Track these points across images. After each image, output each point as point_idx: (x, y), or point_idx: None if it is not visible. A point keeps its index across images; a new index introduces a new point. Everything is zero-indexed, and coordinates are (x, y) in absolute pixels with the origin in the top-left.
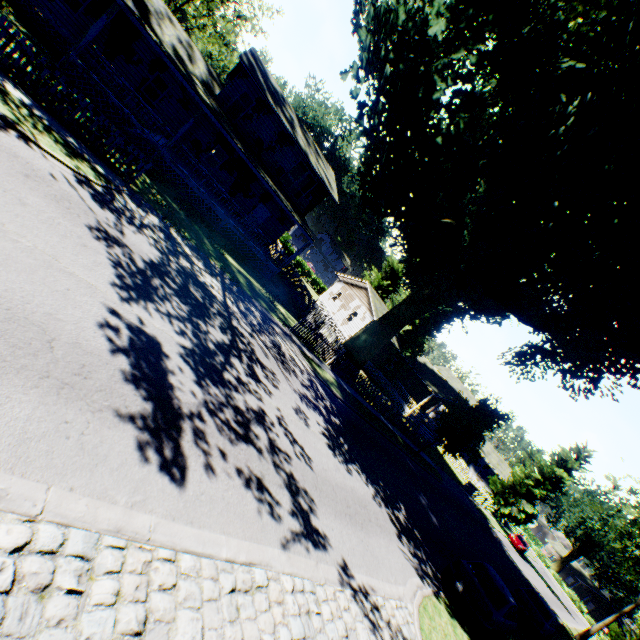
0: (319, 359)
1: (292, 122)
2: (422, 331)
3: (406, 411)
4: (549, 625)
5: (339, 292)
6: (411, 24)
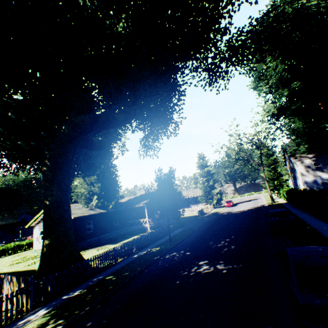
0: (7, 326)
1: None
2: (113, 191)
3: (147, 227)
4: (292, 215)
5: (41, 232)
6: None
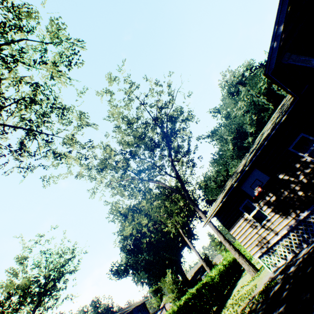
0: None
1: (124, 310)
2: None
3: None
4: None
5: None
6: (145, 261)
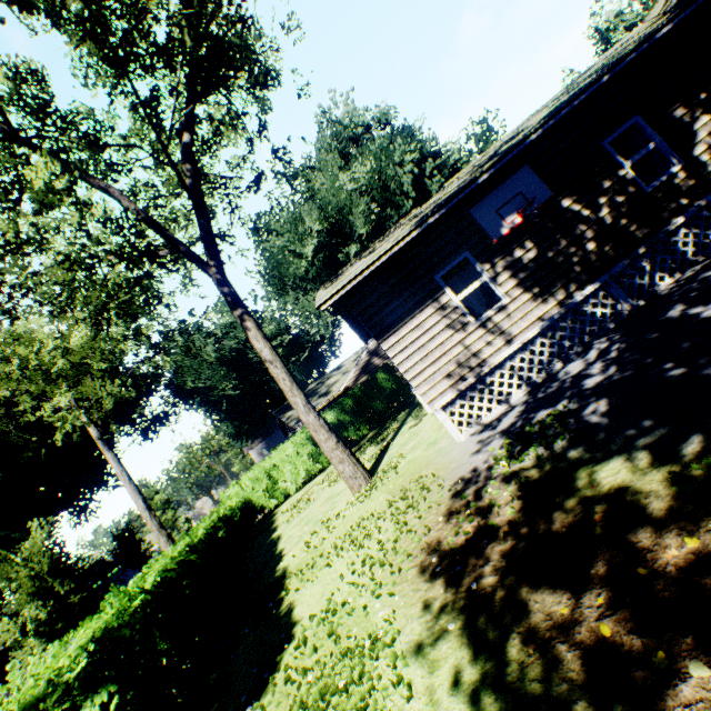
0: None
1: None
2: None
3: None
4: None
5: None
6: None
